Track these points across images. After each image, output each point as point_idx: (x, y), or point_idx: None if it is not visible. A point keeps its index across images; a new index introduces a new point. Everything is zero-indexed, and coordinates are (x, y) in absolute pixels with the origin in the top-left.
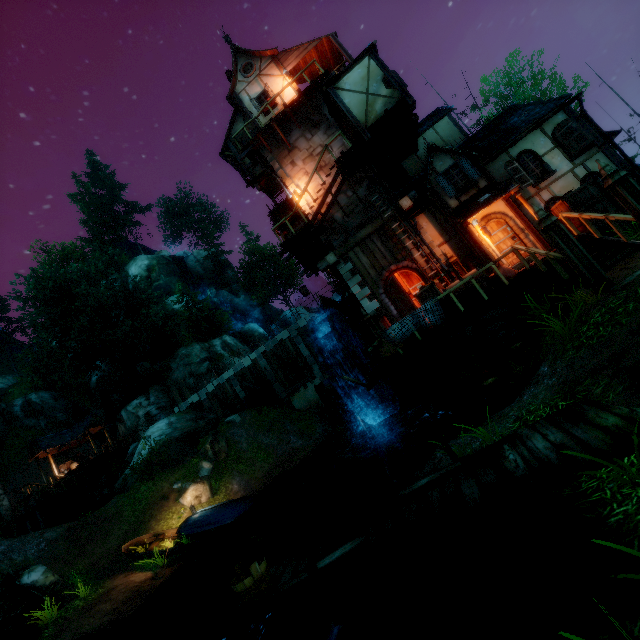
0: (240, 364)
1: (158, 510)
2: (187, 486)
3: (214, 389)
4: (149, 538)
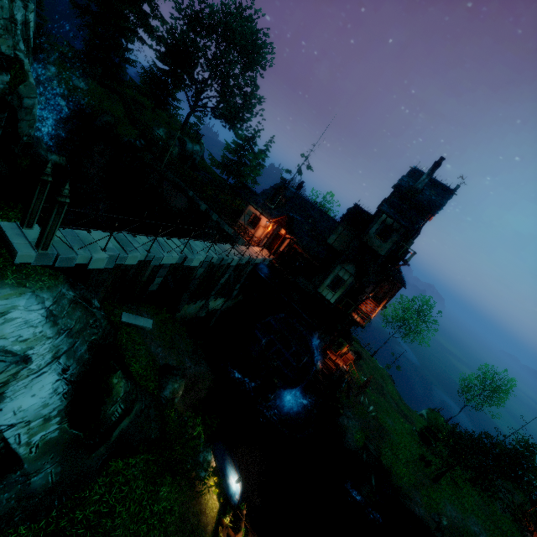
0: (191, 261)
1: (199, 503)
2: (204, 458)
3: (132, 263)
4: (223, 533)
